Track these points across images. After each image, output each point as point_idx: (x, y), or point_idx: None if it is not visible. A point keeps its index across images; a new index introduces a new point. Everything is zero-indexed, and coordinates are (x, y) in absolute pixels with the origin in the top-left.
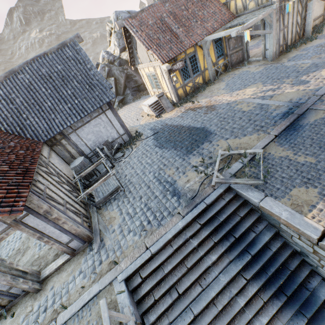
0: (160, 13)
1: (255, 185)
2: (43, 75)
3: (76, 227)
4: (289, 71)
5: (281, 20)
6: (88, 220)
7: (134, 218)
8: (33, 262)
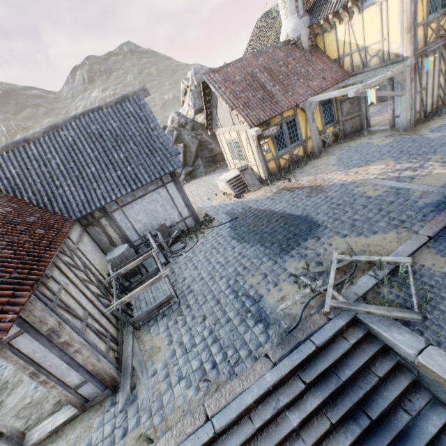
0: (251, 68)
1: (404, 319)
2: (92, 133)
3: (96, 361)
4: (434, 145)
5: (417, 79)
6: (118, 347)
7: (190, 353)
8: (20, 411)
